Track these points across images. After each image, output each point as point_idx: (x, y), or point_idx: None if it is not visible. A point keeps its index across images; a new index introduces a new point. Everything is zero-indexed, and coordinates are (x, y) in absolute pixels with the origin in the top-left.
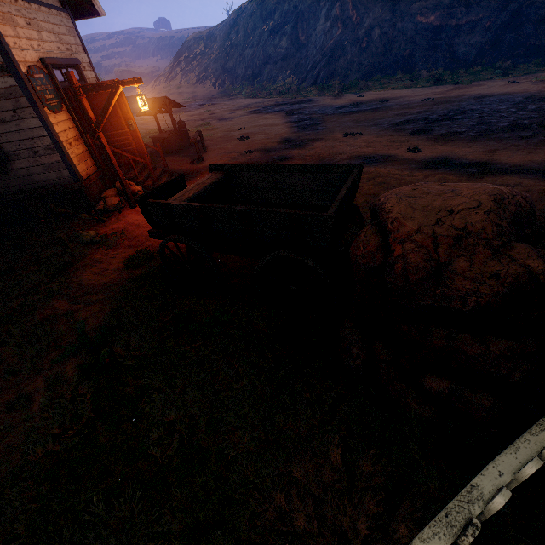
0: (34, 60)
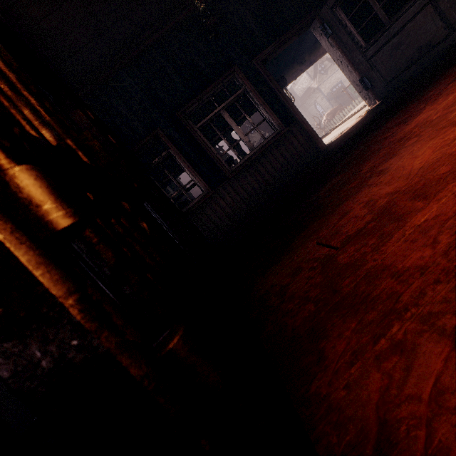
0: (328, 91)
